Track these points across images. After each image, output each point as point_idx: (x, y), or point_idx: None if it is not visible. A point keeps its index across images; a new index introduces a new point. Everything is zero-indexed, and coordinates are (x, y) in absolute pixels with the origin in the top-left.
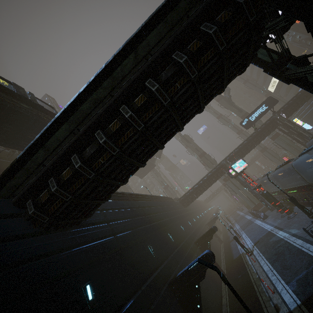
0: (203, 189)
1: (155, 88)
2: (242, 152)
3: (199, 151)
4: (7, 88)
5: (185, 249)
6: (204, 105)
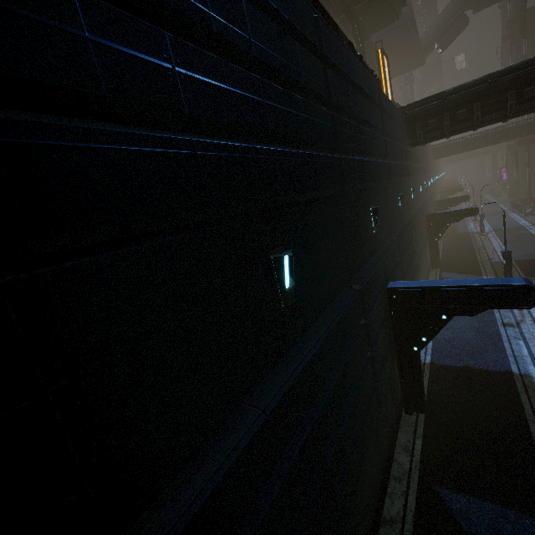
0: (481, 144)
1: None
2: None
3: None
4: None
5: (430, 202)
6: None
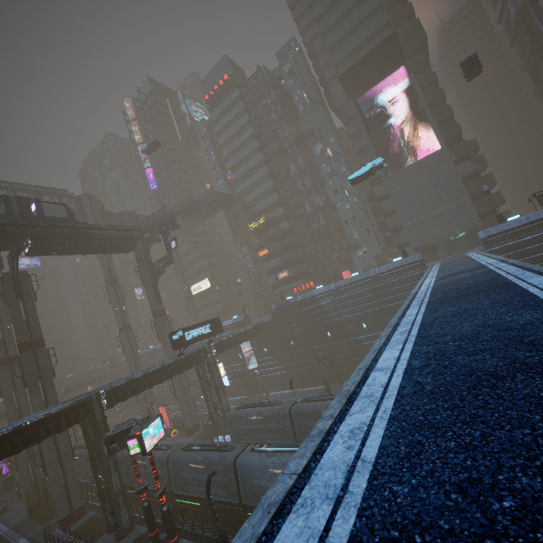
0: None
1: None
2: (139, 387)
3: (30, 333)
4: None
5: None
6: None
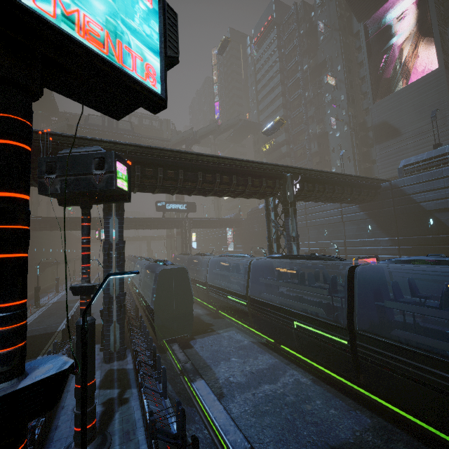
0: (66, 227)
1: None
2: (137, 225)
3: None
4: None
5: None
6: None
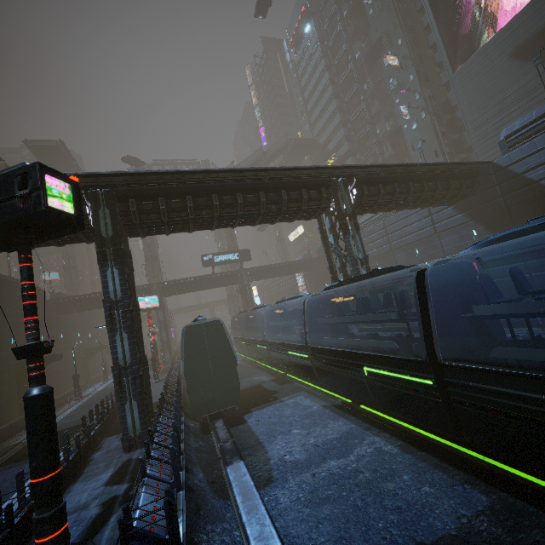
0: None
1: None
2: (184, 288)
3: (150, 251)
4: None
5: None
6: None
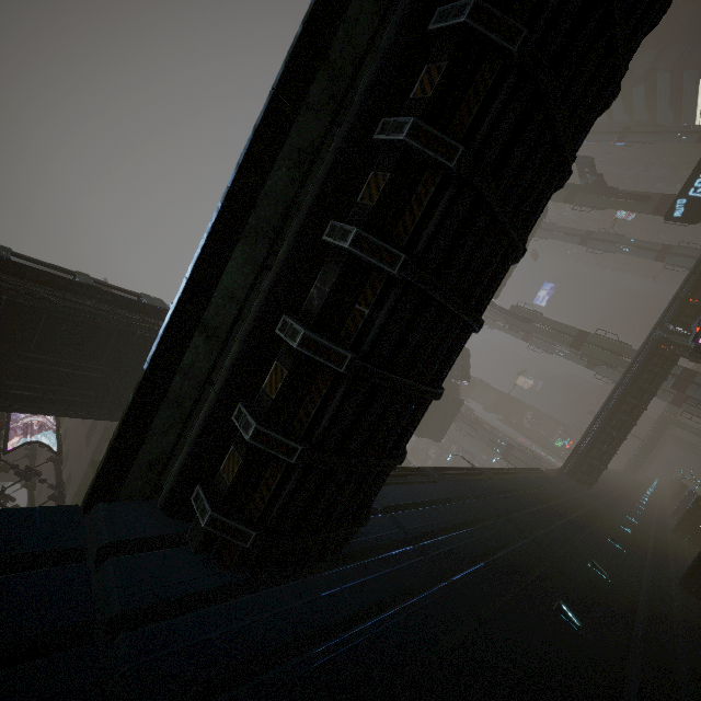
0: (623, 423)
1: (468, 10)
2: None
3: (566, 335)
4: (132, 299)
5: (666, 610)
6: (626, 58)
